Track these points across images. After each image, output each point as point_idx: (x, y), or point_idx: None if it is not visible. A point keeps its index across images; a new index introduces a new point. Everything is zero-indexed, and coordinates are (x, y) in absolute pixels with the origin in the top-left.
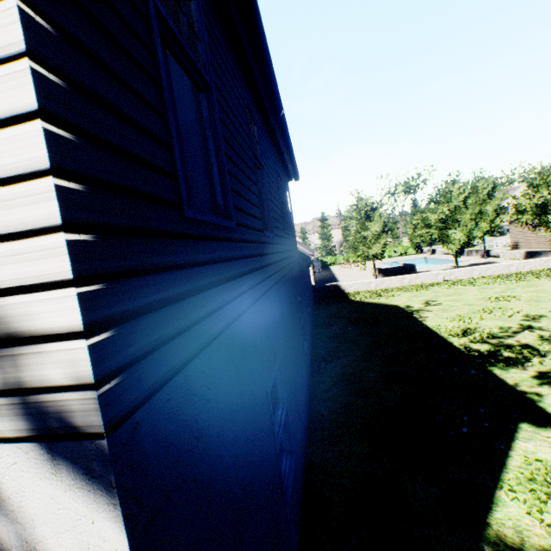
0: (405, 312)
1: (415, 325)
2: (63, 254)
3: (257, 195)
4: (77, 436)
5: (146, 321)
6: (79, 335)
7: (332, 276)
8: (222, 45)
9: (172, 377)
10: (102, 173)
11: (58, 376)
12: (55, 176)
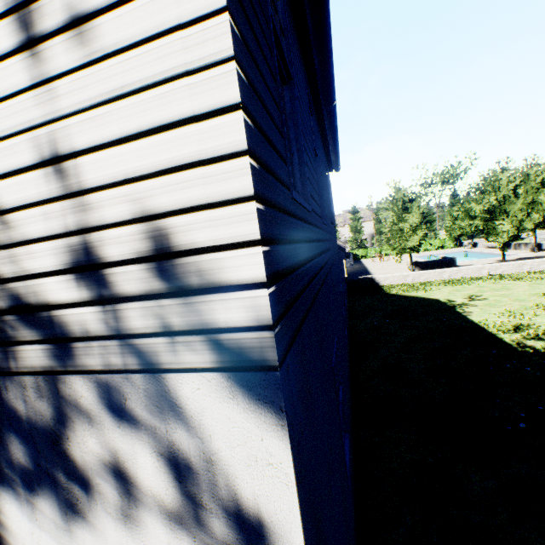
0: (447, 307)
1: (459, 320)
2: (252, 219)
3: (317, 184)
4: (253, 368)
5: (285, 283)
6: (261, 285)
7: (364, 269)
8: (294, 39)
9: (296, 335)
10: (262, 155)
11: (240, 319)
12: (249, 156)
